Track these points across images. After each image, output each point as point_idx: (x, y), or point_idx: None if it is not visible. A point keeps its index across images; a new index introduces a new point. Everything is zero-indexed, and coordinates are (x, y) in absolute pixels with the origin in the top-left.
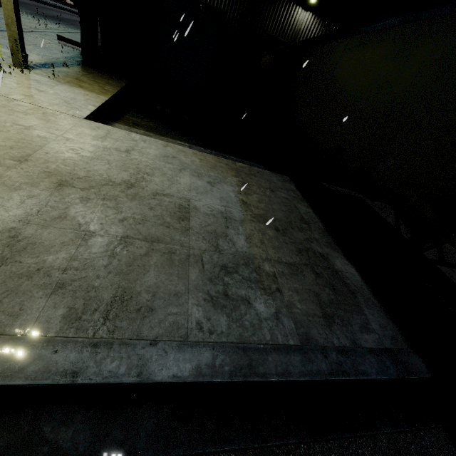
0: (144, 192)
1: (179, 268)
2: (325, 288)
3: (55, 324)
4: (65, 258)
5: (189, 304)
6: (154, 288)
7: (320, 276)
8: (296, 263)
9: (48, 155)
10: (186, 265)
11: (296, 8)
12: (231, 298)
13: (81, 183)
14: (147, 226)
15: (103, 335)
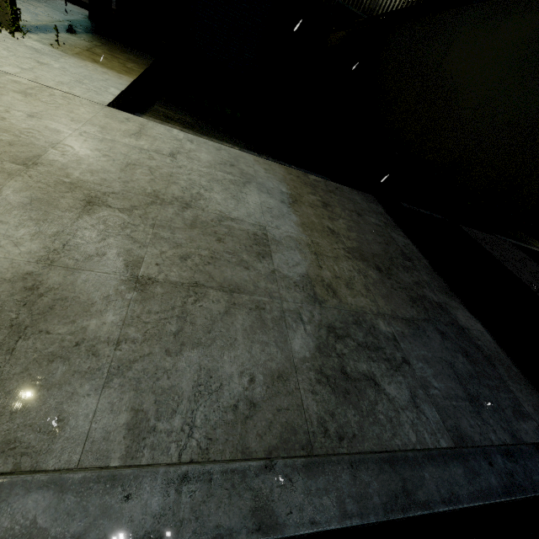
0: (205, 214)
1: (276, 333)
2: (457, 354)
3: (118, 443)
4: (114, 323)
5: (302, 391)
6: (250, 367)
7: (446, 336)
8: (414, 318)
9: (65, 157)
10: (283, 327)
11: None
12: (352, 377)
13: (118, 201)
14: (219, 267)
15: (194, 457)
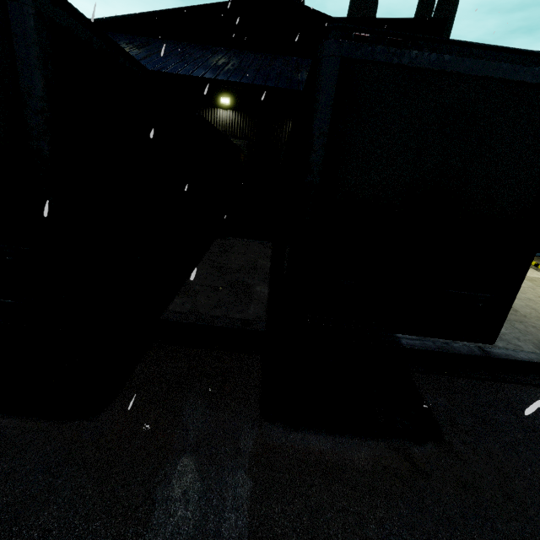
0: None
1: None
2: None
3: None
4: None
5: None
6: None
7: None
8: None
9: None
10: None
11: (217, 110)
12: None
13: None
14: None
15: None
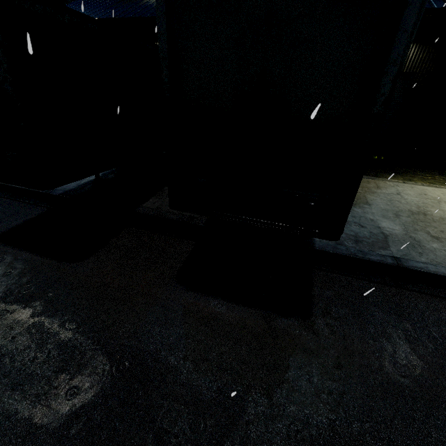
0: None
1: None
2: None
3: None
4: None
5: None
6: None
7: None
8: None
9: None
10: None
11: None
12: None
13: None
14: None
15: None
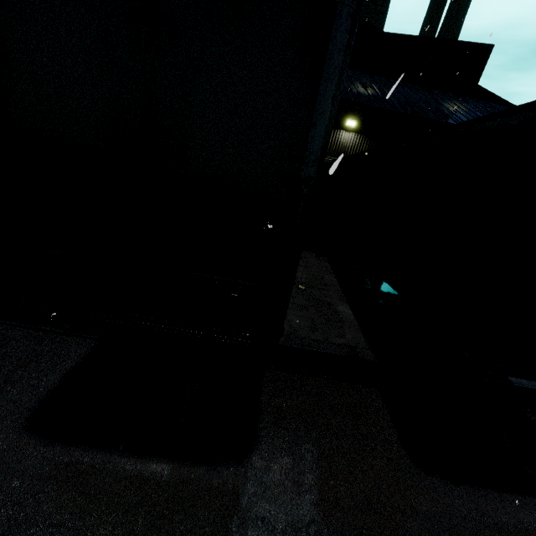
0: None
1: None
2: None
3: None
4: None
5: None
6: None
7: None
8: None
9: None
10: None
11: None
12: None
13: None
14: None
15: None
